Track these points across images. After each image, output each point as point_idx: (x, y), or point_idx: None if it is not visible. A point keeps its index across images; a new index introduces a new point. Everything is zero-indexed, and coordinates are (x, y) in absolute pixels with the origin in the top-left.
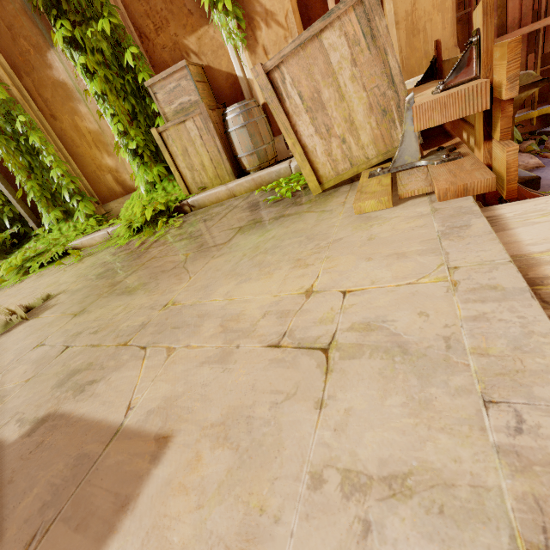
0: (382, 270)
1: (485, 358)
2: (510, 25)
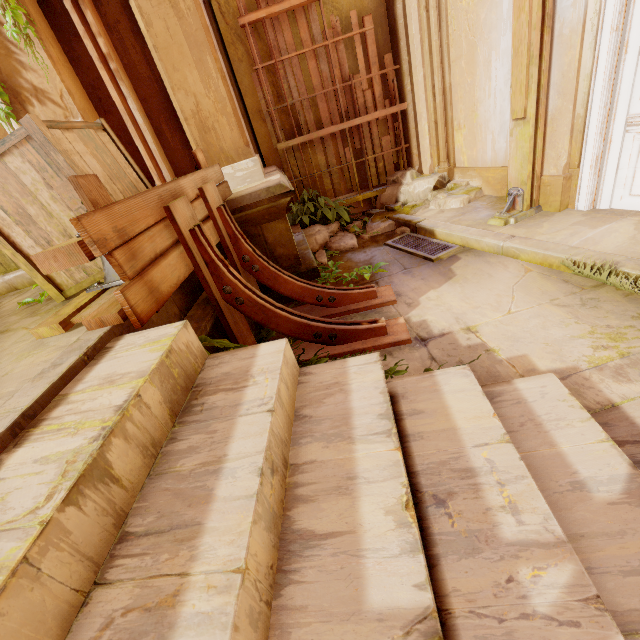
0: None
1: None
2: (325, 122)
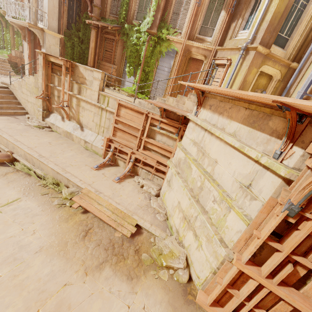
0: None
1: None
2: None
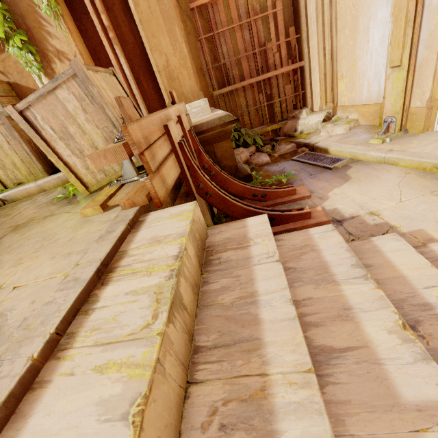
0: (50, 267)
1: (24, 331)
2: (246, 76)
